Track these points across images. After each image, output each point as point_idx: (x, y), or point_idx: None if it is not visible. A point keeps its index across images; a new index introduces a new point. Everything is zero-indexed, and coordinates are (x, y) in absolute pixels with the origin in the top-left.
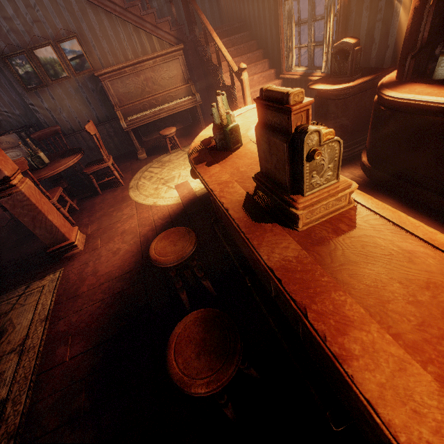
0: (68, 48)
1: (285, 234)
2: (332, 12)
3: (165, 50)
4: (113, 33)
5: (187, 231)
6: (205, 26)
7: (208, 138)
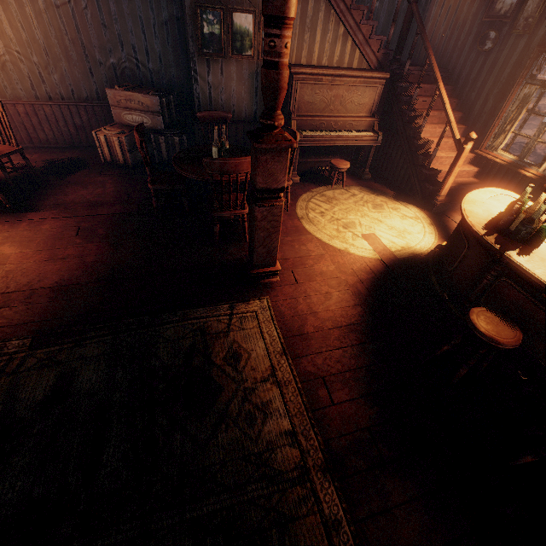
0: None
1: None
2: None
3: (371, 73)
4: (321, 29)
5: (504, 316)
6: (433, 70)
7: (482, 217)
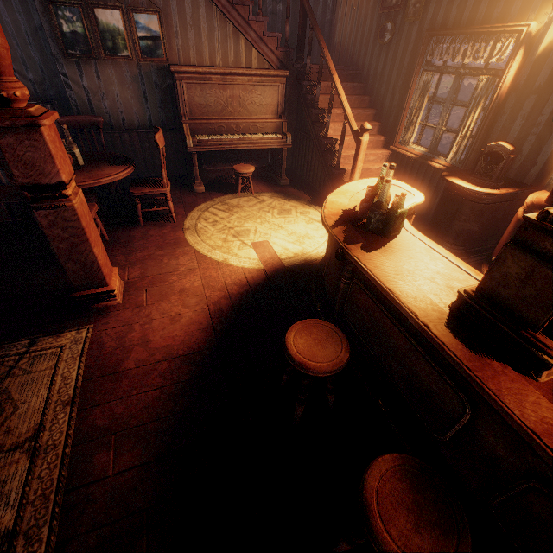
0: (142, 23)
1: (525, 382)
2: (481, 104)
3: (267, 70)
4: (206, 26)
5: (335, 329)
6: (327, 62)
7: (344, 208)
